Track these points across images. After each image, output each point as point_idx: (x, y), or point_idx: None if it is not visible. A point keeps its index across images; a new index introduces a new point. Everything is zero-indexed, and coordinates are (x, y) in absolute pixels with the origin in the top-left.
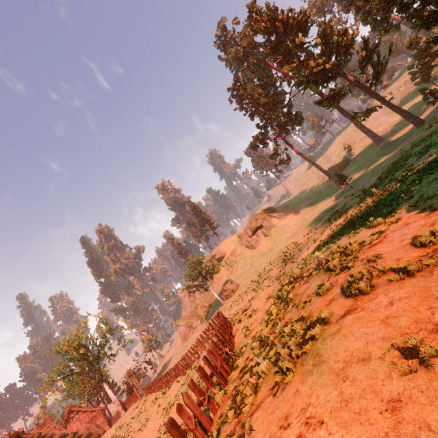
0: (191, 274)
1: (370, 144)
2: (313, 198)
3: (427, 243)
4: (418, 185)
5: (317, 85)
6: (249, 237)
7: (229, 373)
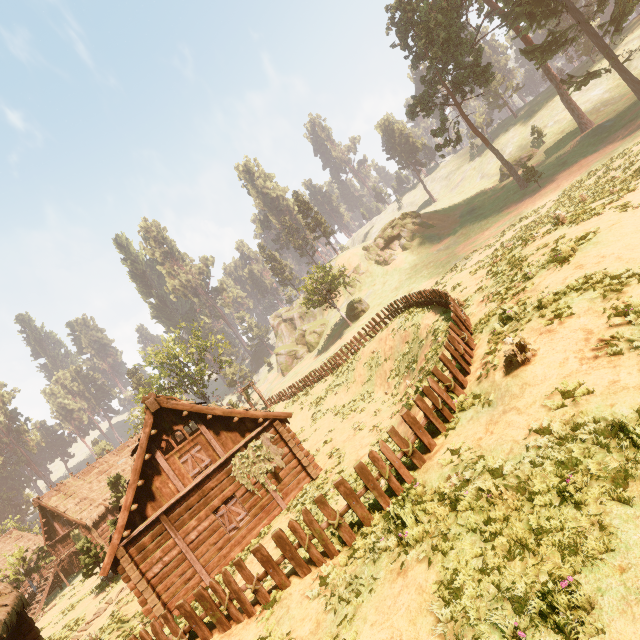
0: (312, 287)
1: (570, 131)
2: (476, 203)
3: None
4: None
5: (532, 21)
6: (380, 250)
7: None
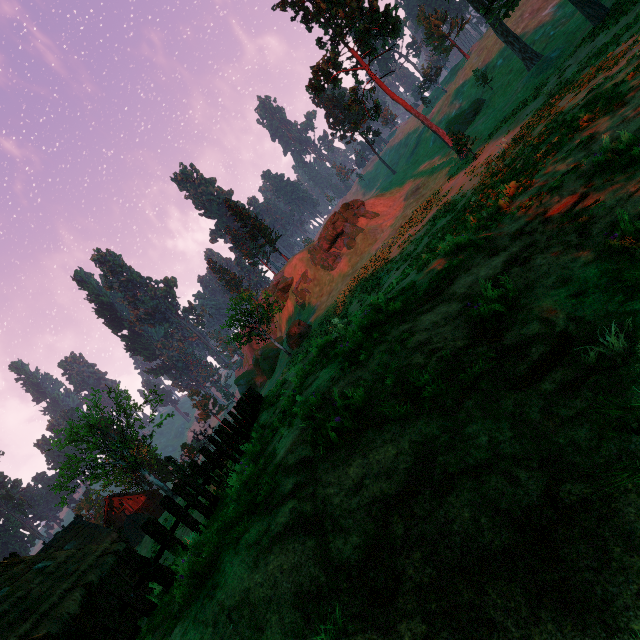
0: (238, 319)
1: (518, 68)
2: (421, 179)
3: (489, 318)
4: (552, 156)
5: None
6: (325, 251)
7: (216, 508)
